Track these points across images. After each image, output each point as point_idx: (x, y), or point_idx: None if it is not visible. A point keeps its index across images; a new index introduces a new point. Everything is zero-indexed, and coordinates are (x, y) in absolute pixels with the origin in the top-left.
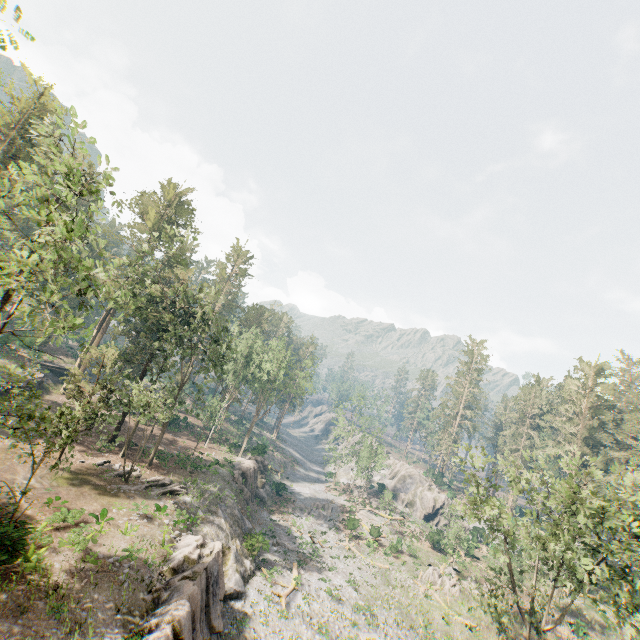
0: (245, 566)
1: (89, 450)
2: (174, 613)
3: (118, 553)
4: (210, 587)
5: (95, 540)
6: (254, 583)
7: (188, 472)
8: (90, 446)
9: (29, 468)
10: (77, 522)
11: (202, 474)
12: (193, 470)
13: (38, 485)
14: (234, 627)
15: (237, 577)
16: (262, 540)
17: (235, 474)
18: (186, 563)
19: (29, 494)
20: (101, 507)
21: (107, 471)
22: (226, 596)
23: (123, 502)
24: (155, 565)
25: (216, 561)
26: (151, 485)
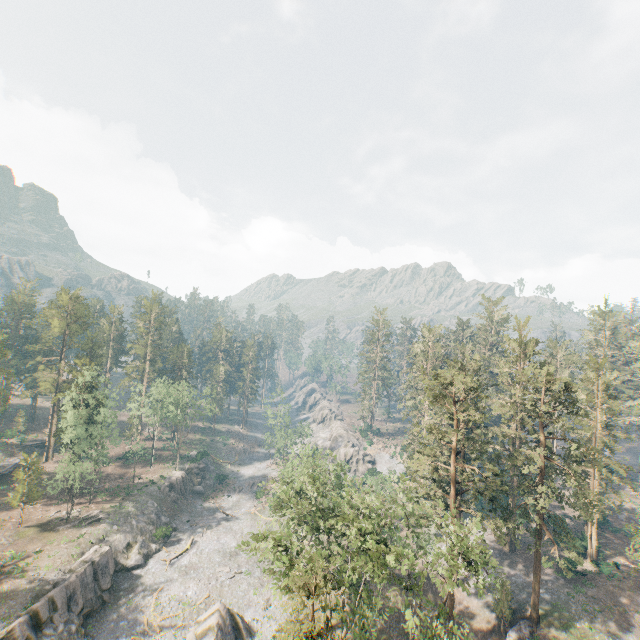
0: (151, 548)
1: (50, 506)
2: (51, 592)
3: (42, 568)
4: (99, 571)
5: (29, 566)
6: (157, 556)
7: (121, 499)
8: (52, 502)
9: (4, 533)
10: (24, 558)
11: (132, 497)
12: (125, 496)
13: (7, 542)
14: (128, 584)
15: (137, 557)
16: (164, 530)
17: (161, 488)
18: (83, 563)
19: (0, 549)
20: (42, 544)
21: (57, 518)
22: (130, 569)
23: (59, 537)
24: (61, 570)
25: (105, 557)
26: (84, 519)
